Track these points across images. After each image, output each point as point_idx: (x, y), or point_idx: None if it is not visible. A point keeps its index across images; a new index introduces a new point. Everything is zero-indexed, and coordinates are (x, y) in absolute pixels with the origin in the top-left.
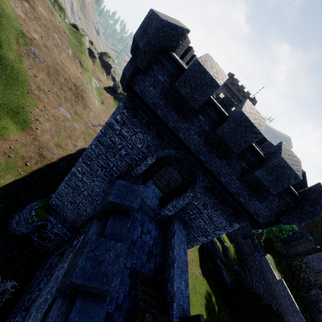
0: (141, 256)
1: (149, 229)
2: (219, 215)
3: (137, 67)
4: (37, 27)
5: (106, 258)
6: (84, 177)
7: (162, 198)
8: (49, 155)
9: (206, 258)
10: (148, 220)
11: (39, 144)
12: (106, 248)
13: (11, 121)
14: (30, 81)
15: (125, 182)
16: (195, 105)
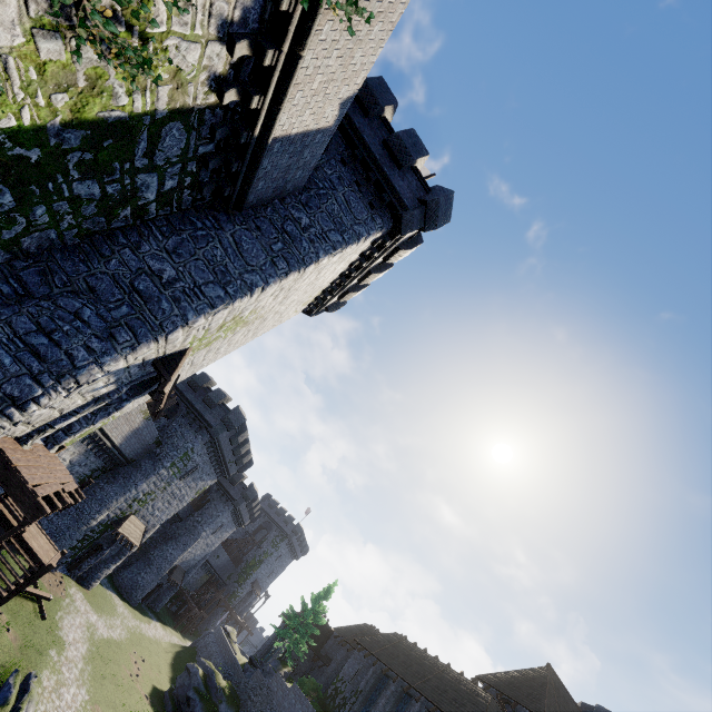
0: None
1: None
2: (190, 431)
3: None
4: None
5: None
6: None
7: None
8: None
9: (166, 706)
10: None
11: None
12: None
13: None
14: None
15: None
16: None
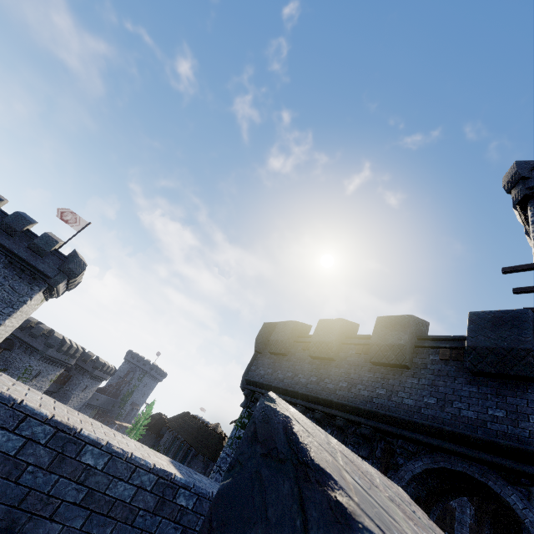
0: None
1: None
2: (25, 356)
3: None
4: None
5: None
6: None
7: None
8: None
9: None
10: None
11: None
12: None
13: None
14: None
15: None
16: None
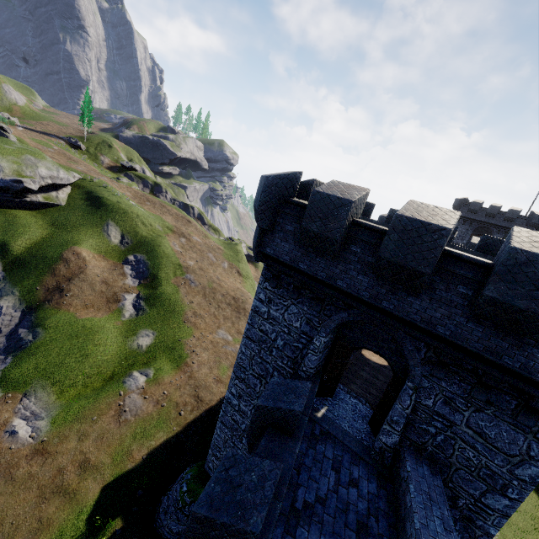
0: (342, 532)
1: (353, 478)
2: (494, 419)
3: (261, 229)
4: (192, 254)
5: (245, 481)
6: (242, 403)
7: (372, 418)
8: (207, 396)
9: None
10: (349, 460)
11: (196, 382)
12: (246, 467)
13: (166, 359)
14: (187, 309)
15: (282, 379)
16: (335, 235)
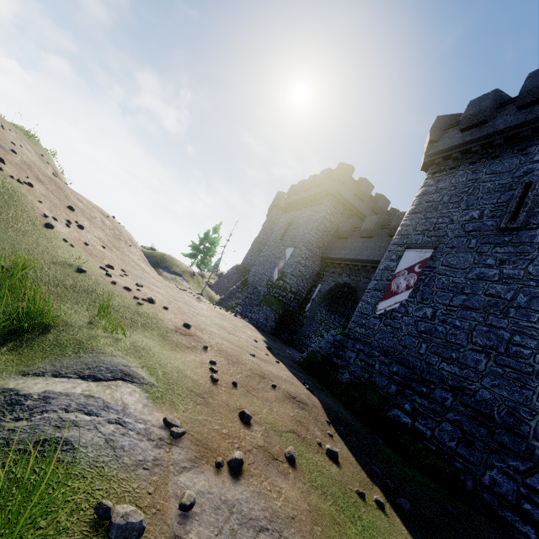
0: None
1: None
2: None
3: None
4: None
5: None
6: None
7: None
8: (295, 390)
9: None
10: None
11: (248, 368)
12: None
13: (103, 322)
14: (27, 195)
15: None
16: None
